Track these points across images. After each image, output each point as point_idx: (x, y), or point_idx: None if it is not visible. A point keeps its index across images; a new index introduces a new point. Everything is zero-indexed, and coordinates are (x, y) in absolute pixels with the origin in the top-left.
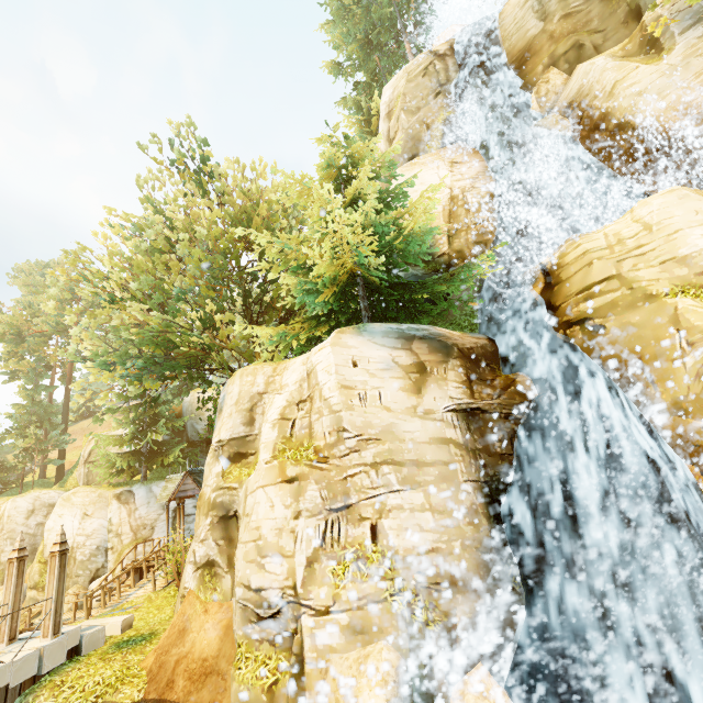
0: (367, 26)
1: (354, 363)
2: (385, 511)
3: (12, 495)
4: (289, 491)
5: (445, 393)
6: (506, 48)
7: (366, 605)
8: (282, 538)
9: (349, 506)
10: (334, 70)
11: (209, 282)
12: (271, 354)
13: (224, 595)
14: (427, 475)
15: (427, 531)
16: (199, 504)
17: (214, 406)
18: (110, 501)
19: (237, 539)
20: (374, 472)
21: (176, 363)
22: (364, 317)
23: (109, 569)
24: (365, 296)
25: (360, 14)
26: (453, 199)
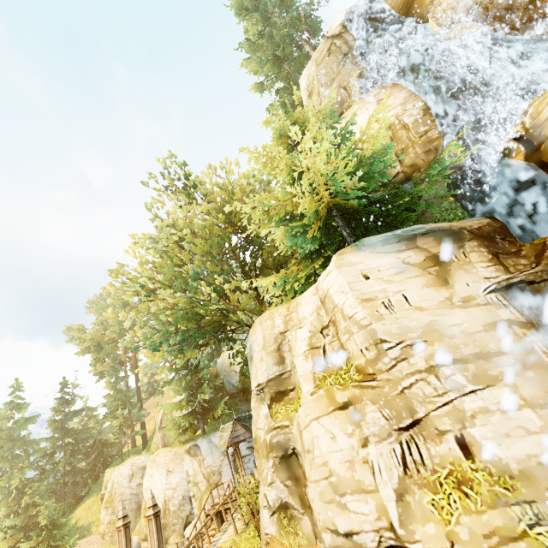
0: (272, 51)
1: (364, 276)
2: (466, 418)
3: (117, 465)
4: (346, 418)
5: (476, 276)
6: (390, 4)
7: (501, 545)
8: (356, 471)
9: (419, 421)
10: (258, 89)
11: (213, 263)
12: (279, 299)
13: (308, 540)
14: (501, 365)
15: (537, 432)
16: (256, 448)
17: (243, 359)
18: (183, 456)
19: (303, 477)
20: (433, 378)
21: (205, 331)
22: (350, 243)
23: (195, 515)
24: (344, 225)
25: (266, 43)
26: (389, 127)
